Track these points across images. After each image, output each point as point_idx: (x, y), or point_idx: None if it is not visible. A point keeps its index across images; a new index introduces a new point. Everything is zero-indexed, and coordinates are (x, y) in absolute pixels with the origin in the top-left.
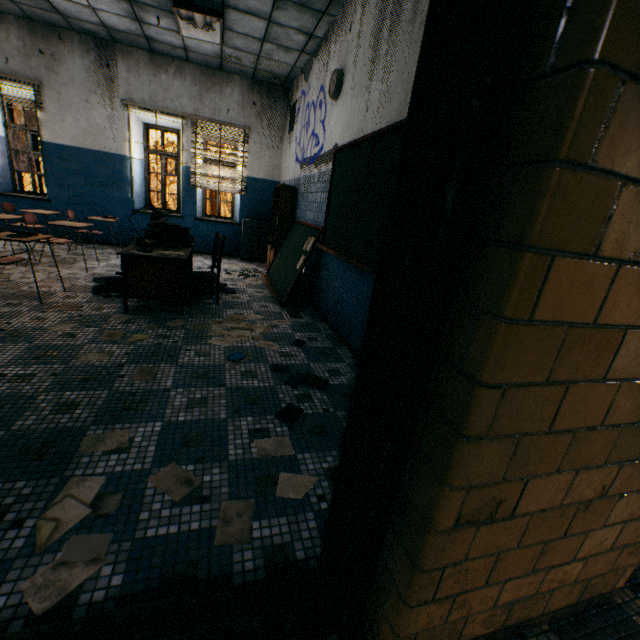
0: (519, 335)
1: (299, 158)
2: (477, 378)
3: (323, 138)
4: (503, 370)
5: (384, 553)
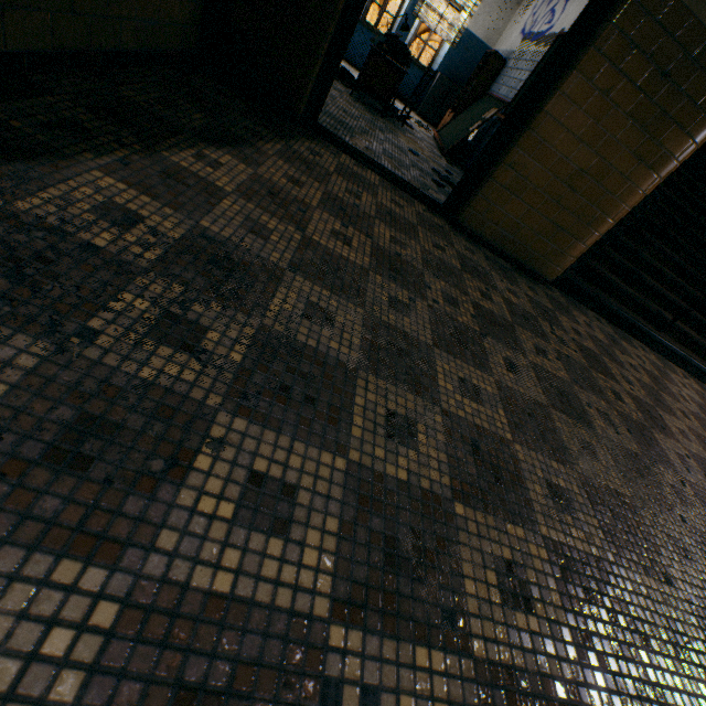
0: (560, 99)
1: (525, 30)
2: (542, 110)
3: (557, 18)
4: (550, 109)
5: (477, 187)
